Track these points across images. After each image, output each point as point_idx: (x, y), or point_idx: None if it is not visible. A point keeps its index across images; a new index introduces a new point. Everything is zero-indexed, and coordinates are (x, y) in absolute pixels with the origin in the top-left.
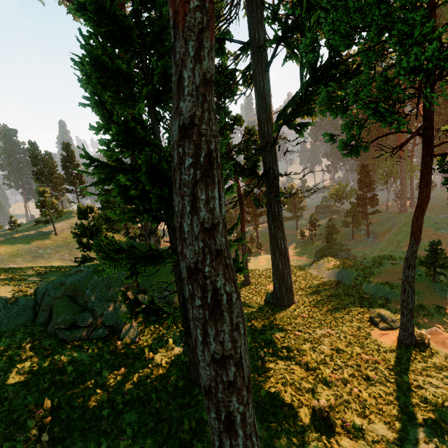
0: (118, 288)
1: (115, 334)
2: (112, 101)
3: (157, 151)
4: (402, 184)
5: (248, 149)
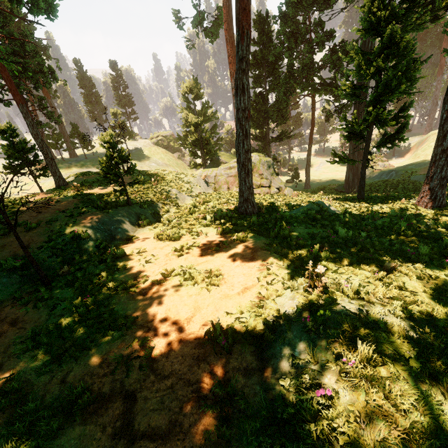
0: (272, 169)
1: (281, 193)
2: (367, 30)
3: (410, 61)
4: (434, 103)
5: (341, 64)
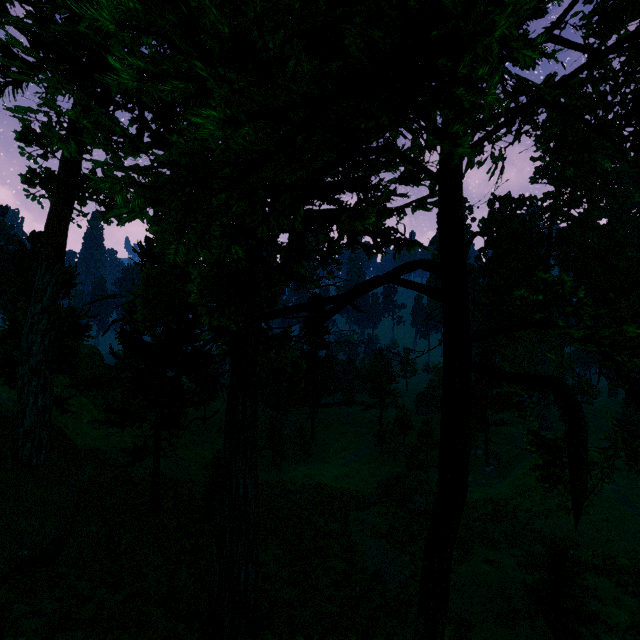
0: None
1: None
2: None
3: None
4: None
5: None
